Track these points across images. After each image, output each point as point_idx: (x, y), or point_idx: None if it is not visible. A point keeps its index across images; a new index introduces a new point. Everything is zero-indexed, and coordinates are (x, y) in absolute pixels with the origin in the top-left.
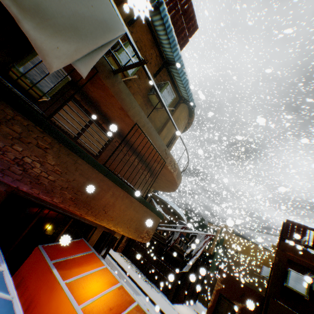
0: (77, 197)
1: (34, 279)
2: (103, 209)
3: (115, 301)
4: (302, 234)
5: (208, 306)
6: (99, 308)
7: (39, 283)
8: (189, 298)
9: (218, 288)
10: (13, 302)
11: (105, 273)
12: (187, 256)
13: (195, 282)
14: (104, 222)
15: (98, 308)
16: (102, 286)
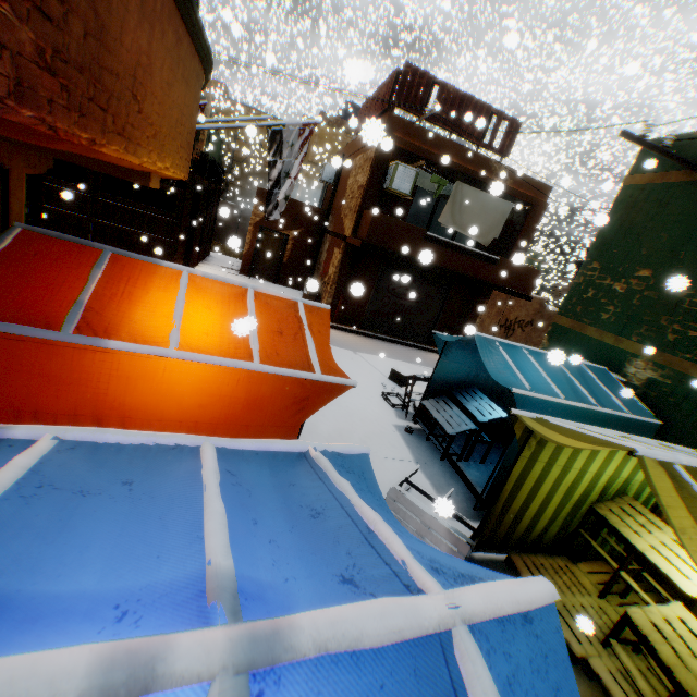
0: (59, 46)
1: (48, 393)
2: (133, 97)
3: (273, 321)
4: (424, 94)
5: (244, 253)
6: (270, 344)
7: (84, 388)
8: (204, 253)
9: (256, 222)
10: (223, 448)
11: (201, 287)
12: (273, 185)
13: (208, 224)
14: (143, 152)
15: (269, 345)
16: (230, 312)
